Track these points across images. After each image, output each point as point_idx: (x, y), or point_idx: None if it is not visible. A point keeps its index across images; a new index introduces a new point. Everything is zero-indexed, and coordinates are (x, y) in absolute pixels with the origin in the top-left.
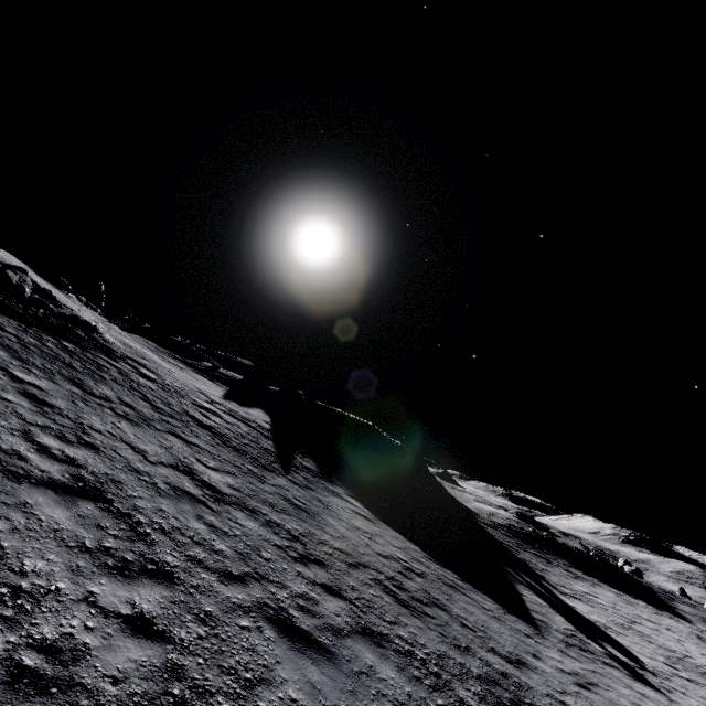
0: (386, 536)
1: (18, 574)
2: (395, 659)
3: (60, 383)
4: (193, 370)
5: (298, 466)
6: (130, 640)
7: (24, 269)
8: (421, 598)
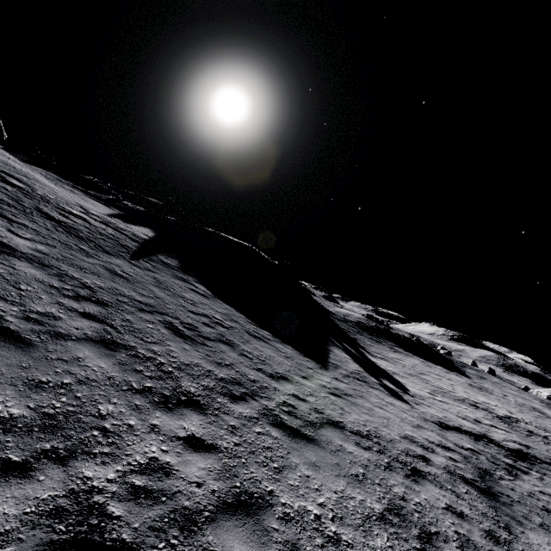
0: (214, 306)
1: None
2: (123, 358)
3: None
4: (90, 197)
5: (154, 260)
6: None
7: None
8: (211, 337)
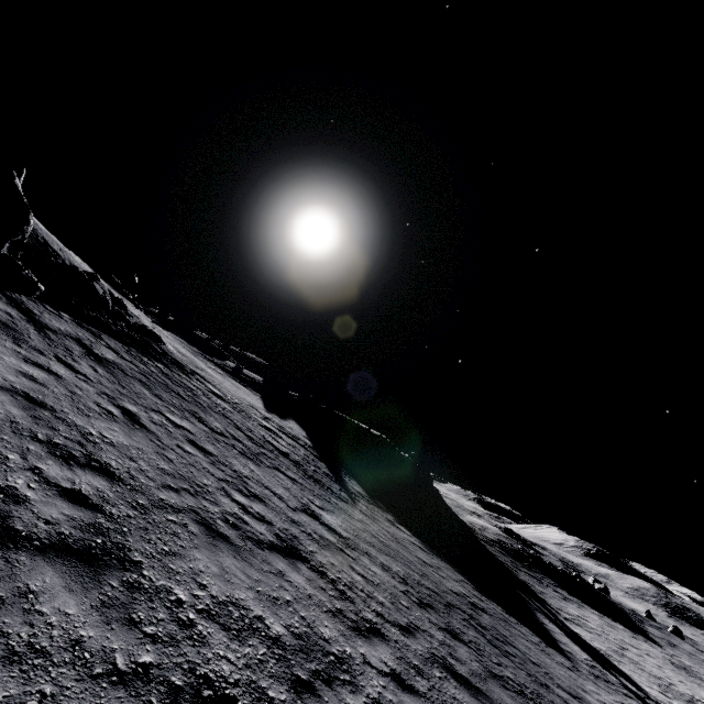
0: (443, 569)
1: (326, 642)
2: (519, 700)
3: (192, 421)
4: (227, 374)
5: (353, 491)
6: (405, 695)
7: (97, 275)
8: (497, 636)
